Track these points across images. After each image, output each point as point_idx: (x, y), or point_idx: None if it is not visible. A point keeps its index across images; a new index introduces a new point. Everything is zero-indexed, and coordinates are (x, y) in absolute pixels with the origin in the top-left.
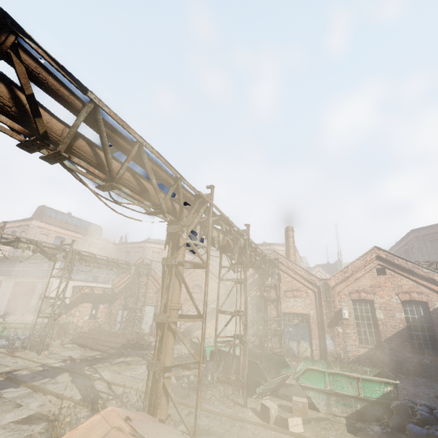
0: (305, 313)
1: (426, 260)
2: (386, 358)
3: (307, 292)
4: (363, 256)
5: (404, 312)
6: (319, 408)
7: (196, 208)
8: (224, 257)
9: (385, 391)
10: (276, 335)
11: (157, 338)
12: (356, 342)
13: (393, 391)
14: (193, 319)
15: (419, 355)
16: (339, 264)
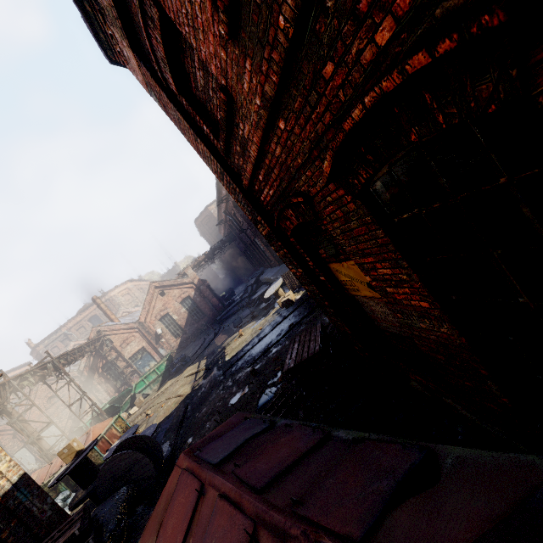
0: (141, 348)
1: (212, 238)
2: (189, 335)
3: (134, 335)
4: (148, 292)
5: (184, 307)
6: (150, 393)
7: (2, 389)
8: (65, 341)
9: (165, 364)
10: (134, 373)
11: (35, 447)
12: (174, 339)
13: (168, 362)
14: (47, 427)
15: (199, 322)
16: (176, 266)
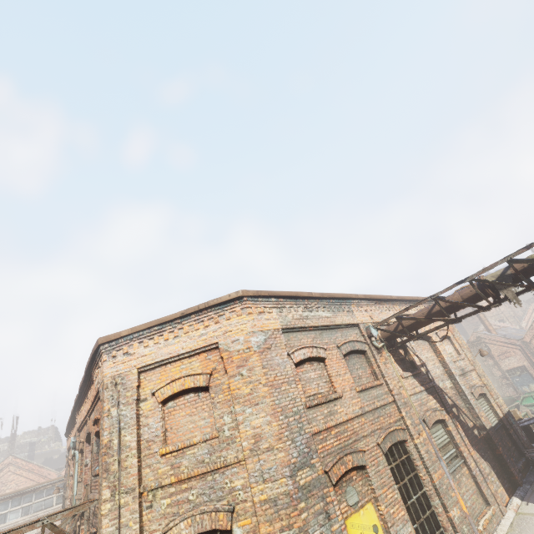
0: (521, 365)
1: None
2: None
3: (514, 351)
4: None
5: None
6: None
7: None
8: None
9: None
10: (509, 386)
11: None
12: None
13: None
14: None
15: None
16: None
